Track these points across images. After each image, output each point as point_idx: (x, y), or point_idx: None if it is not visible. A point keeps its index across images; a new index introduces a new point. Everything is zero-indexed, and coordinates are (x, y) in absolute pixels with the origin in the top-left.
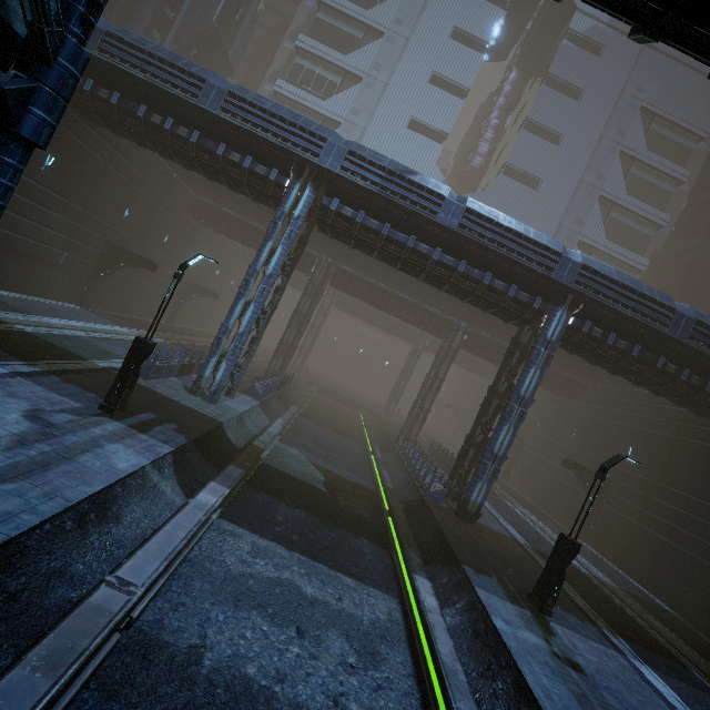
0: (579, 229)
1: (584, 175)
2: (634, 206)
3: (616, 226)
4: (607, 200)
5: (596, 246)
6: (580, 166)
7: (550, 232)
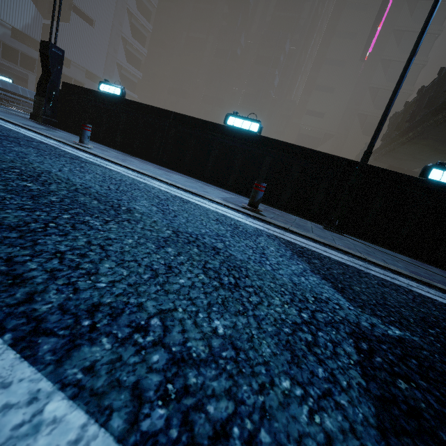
0: (116, 55)
1: (114, 21)
2: (135, 44)
3: (129, 54)
4: (124, 38)
5: (124, 66)
6: (111, 15)
7: (104, 57)
